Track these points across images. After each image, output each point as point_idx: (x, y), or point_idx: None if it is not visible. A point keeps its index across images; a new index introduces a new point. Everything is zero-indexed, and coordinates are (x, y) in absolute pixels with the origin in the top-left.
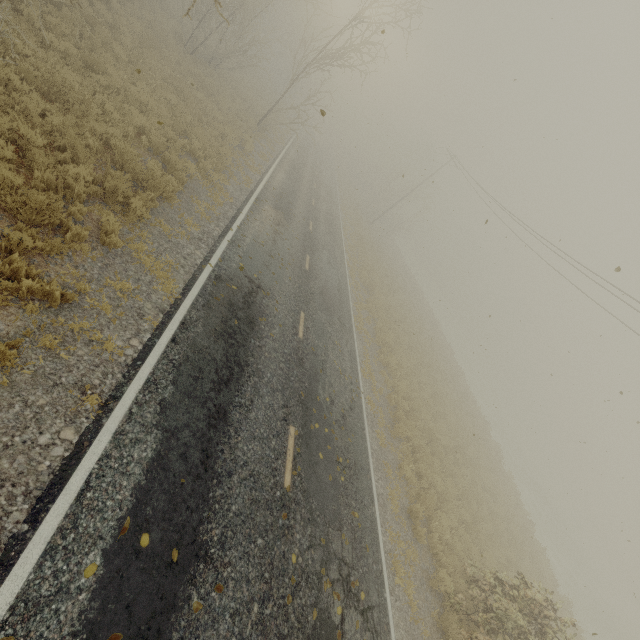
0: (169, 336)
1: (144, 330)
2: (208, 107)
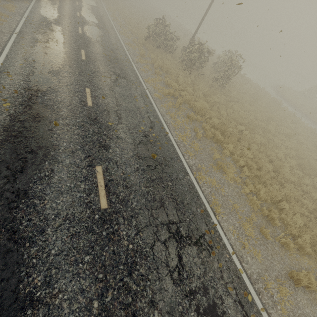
0: None
1: None
2: None
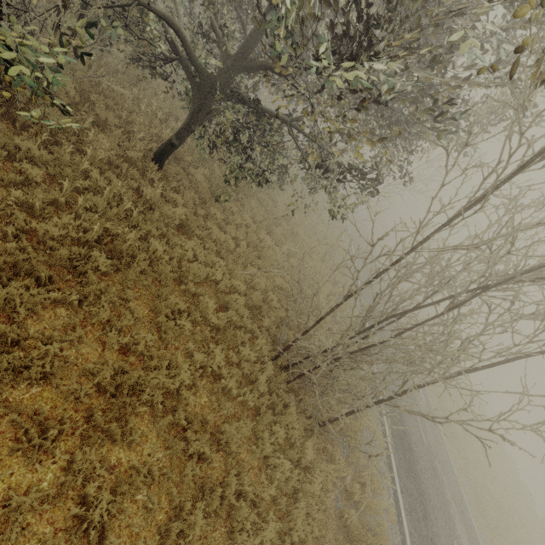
0: (399, 488)
1: (389, 487)
2: (324, 233)
